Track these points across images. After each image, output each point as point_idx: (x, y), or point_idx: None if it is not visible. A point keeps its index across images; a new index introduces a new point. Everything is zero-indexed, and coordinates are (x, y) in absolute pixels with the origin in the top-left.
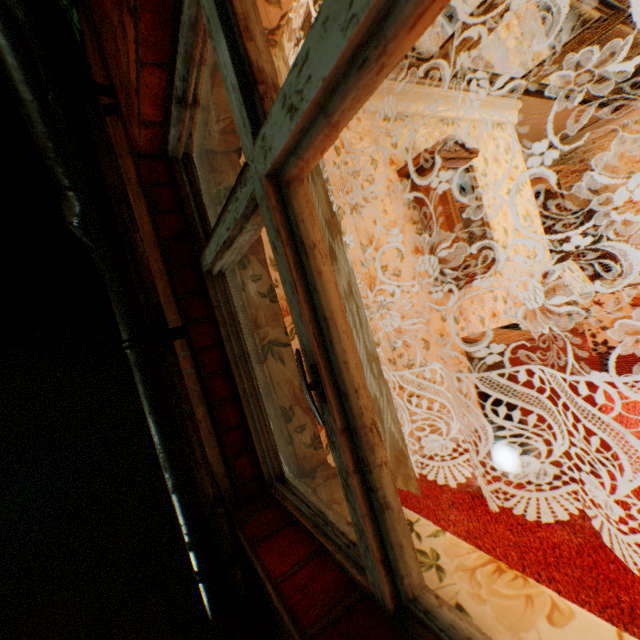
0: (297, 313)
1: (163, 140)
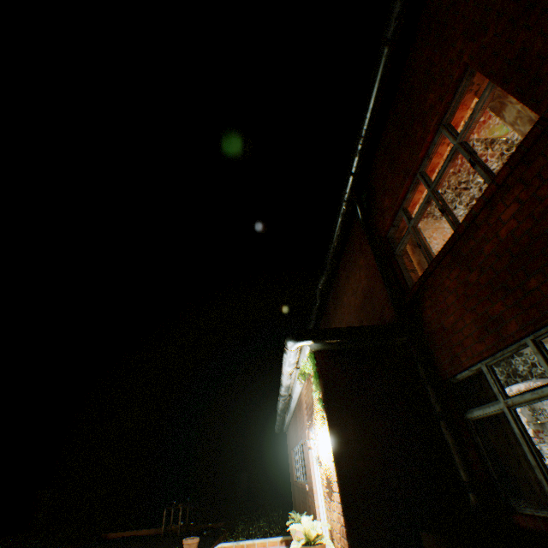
0: (416, 240)
1: (384, 236)
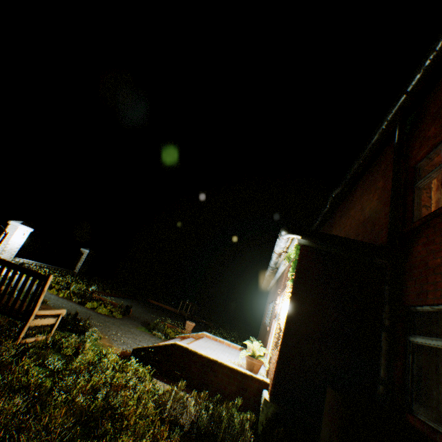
0: None
1: (413, 165)
